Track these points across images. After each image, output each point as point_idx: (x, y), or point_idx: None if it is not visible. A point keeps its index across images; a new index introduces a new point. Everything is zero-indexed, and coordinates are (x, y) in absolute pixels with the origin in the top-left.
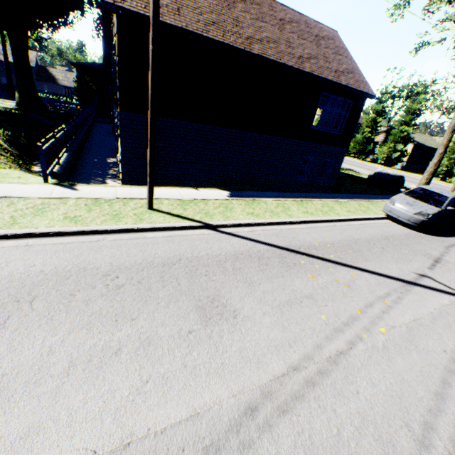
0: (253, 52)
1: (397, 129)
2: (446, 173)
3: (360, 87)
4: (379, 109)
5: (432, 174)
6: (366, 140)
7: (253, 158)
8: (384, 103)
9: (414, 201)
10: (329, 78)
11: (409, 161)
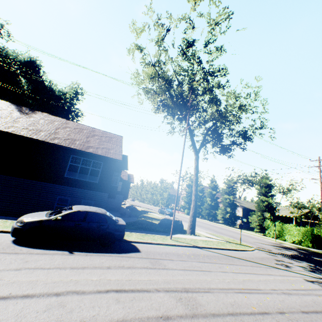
0: (4, 130)
1: (223, 197)
2: (261, 227)
3: (107, 155)
4: (212, 186)
5: (193, 216)
6: (211, 206)
7: (2, 194)
8: (214, 182)
9: (40, 213)
10: (75, 147)
11: (246, 221)
